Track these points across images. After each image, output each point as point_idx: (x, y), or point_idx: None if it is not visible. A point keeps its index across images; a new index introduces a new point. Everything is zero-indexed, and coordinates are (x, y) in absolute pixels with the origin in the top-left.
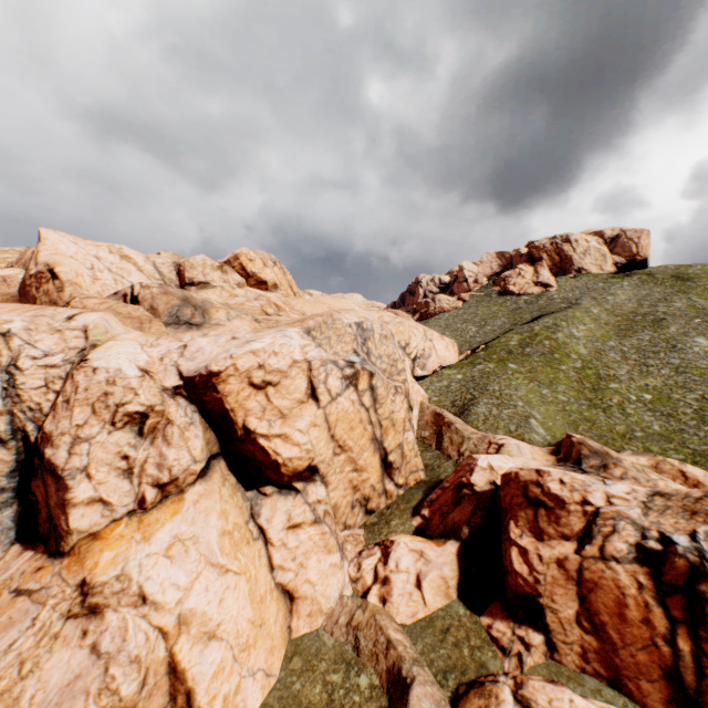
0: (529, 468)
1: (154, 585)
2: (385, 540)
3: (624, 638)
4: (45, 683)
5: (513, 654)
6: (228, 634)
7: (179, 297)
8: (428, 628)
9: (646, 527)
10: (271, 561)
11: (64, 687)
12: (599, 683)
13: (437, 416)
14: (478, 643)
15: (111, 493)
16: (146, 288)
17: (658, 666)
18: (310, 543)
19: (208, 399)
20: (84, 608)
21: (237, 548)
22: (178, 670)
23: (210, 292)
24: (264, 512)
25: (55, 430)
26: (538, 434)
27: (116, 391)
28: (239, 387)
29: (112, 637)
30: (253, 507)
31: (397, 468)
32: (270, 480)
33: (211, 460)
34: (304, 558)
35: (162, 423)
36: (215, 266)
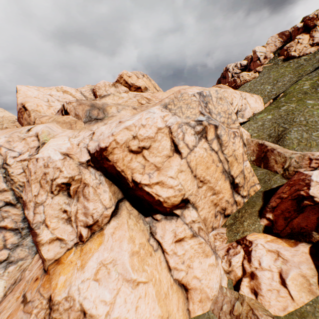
0: None
1: (89, 303)
2: (244, 240)
3: None
4: None
5: None
6: None
7: (88, 105)
8: None
9: None
10: (168, 264)
11: None
12: None
13: (260, 146)
14: None
15: (62, 234)
16: (69, 104)
17: None
18: (192, 251)
19: (106, 166)
20: None
21: (143, 262)
22: None
23: (107, 99)
24: (158, 232)
25: (27, 199)
26: None
27: (49, 171)
28: (122, 155)
29: None
30: (151, 227)
31: (241, 186)
32: (158, 211)
33: (119, 203)
34: (190, 261)
35: (80, 187)
36: (110, 84)
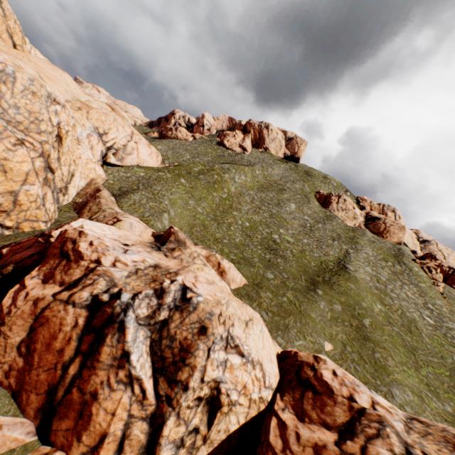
0: (79, 229)
1: None
2: None
3: (41, 362)
4: None
5: None
6: None
7: None
8: None
9: (118, 285)
10: None
11: None
12: (5, 394)
13: (97, 191)
14: None
15: None
16: None
17: (49, 384)
18: None
19: None
20: None
21: None
22: None
23: None
24: None
25: None
26: (162, 223)
27: None
28: None
29: None
30: None
31: (5, 211)
32: None
33: None
34: None
35: None
36: None
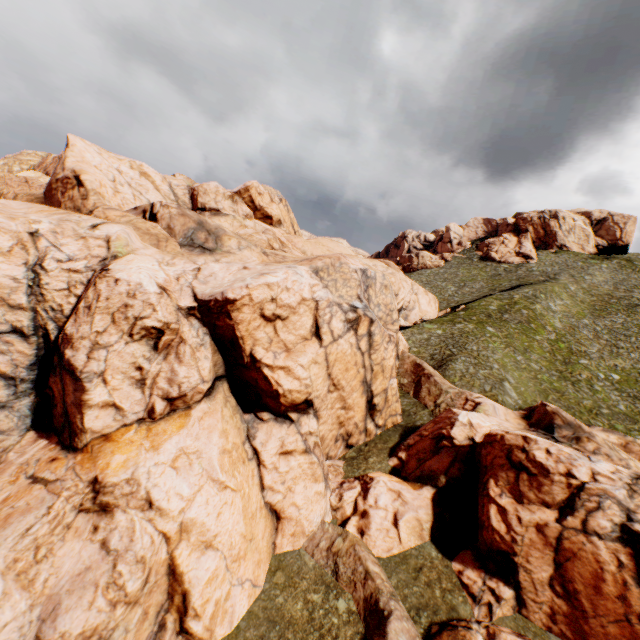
0: (515, 433)
1: (160, 493)
2: (365, 476)
3: (596, 609)
4: (58, 568)
5: (483, 603)
6: (223, 545)
7: (195, 220)
8: (402, 565)
9: (632, 509)
10: (262, 481)
11: (75, 576)
12: None
13: (417, 366)
14: (449, 586)
15: (123, 400)
16: (165, 207)
17: None
18: (299, 470)
19: (220, 324)
20: (95, 505)
21: (234, 466)
22: (177, 573)
23: (223, 220)
24: (260, 436)
25: (76, 333)
26: (510, 397)
27: (136, 304)
28: (251, 317)
29: (120, 536)
30: (249, 429)
31: (379, 410)
32: (267, 407)
33: (216, 381)
34: (293, 483)
35: (175, 340)
36: (226, 194)
